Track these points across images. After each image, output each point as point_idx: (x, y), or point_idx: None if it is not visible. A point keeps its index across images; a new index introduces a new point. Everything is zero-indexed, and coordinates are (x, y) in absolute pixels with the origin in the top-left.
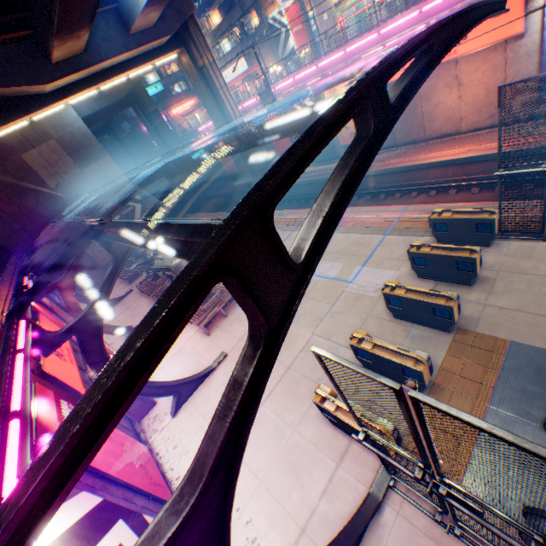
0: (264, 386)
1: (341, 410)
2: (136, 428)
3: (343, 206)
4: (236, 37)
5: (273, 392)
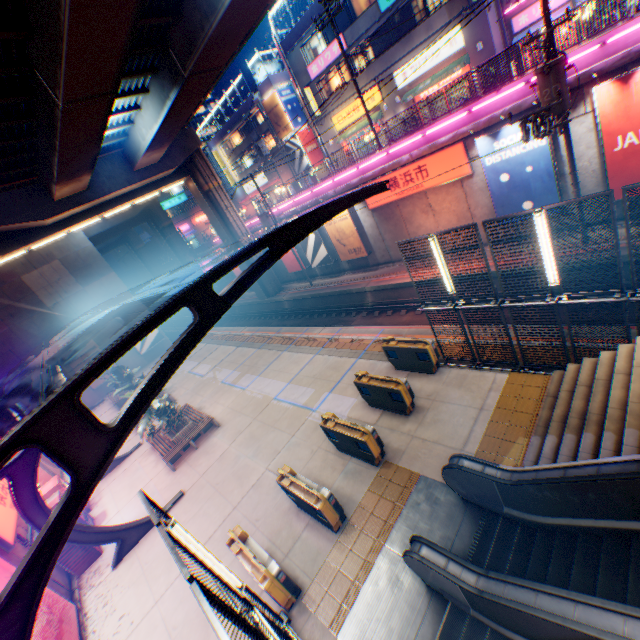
0: (72, 524)
1: (243, 553)
2: (74, 584)
3: (167, 377)
4: (252, 158)
5: (213, 536)
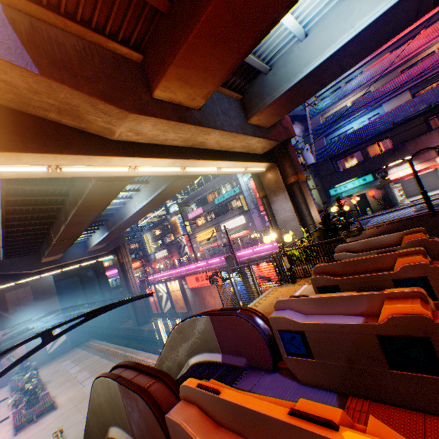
0: None
1: None
2: None
3: (20, 362)
4: (158, 244)
5: None
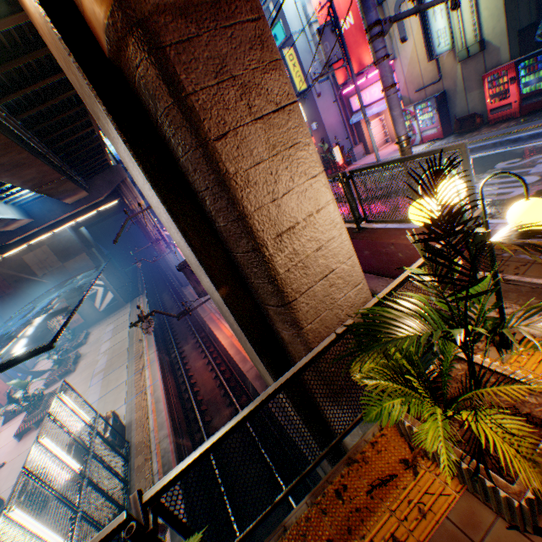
0: None
1: None
2: None
3: None
4: None
5: None
